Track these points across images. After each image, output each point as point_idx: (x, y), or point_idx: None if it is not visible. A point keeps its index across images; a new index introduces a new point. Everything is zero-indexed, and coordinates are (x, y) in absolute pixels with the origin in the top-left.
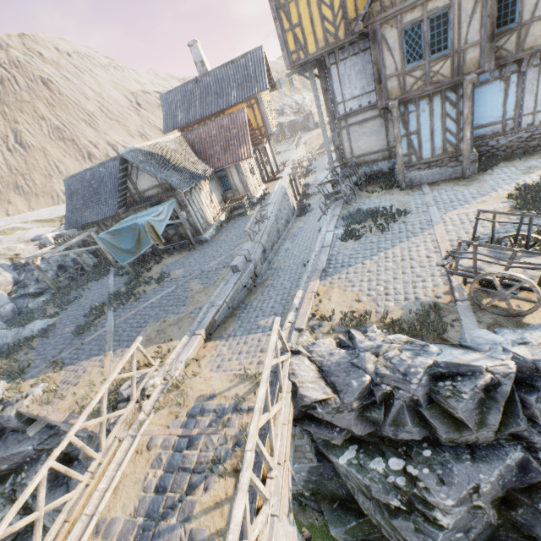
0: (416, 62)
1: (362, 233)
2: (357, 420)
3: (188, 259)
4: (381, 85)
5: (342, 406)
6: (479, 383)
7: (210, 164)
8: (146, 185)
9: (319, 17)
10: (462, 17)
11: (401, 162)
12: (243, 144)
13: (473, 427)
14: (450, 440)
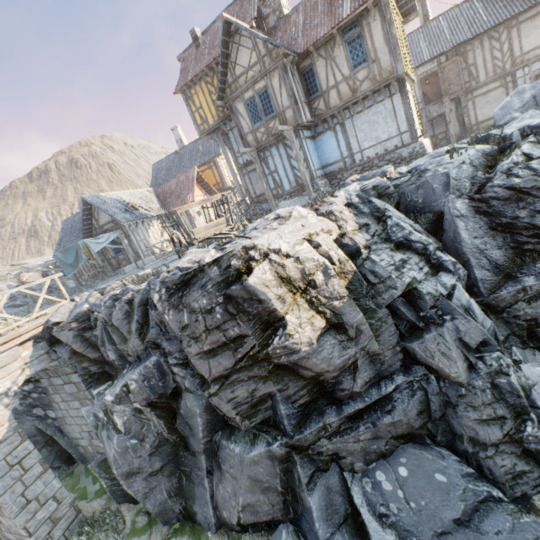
0: (259, 123)
1: (209, 242)
2: (78, 339)
3: (120, 275)
4: (244, 140)
5: (65, 325)
6: (123, 297)
7: (166, 208)
8: (104, 221)
9: (211, 101)
10: (276, 92)
11: (268, 194)
12: (190, 193)
13: (128, 335)
14: (129, 355)
